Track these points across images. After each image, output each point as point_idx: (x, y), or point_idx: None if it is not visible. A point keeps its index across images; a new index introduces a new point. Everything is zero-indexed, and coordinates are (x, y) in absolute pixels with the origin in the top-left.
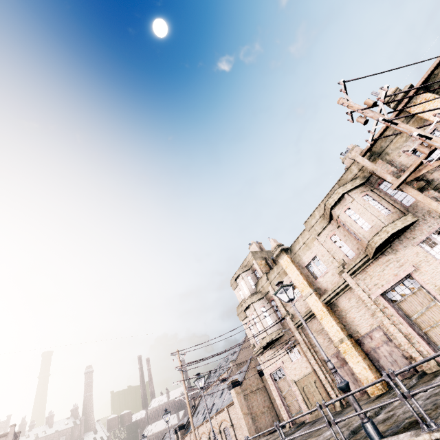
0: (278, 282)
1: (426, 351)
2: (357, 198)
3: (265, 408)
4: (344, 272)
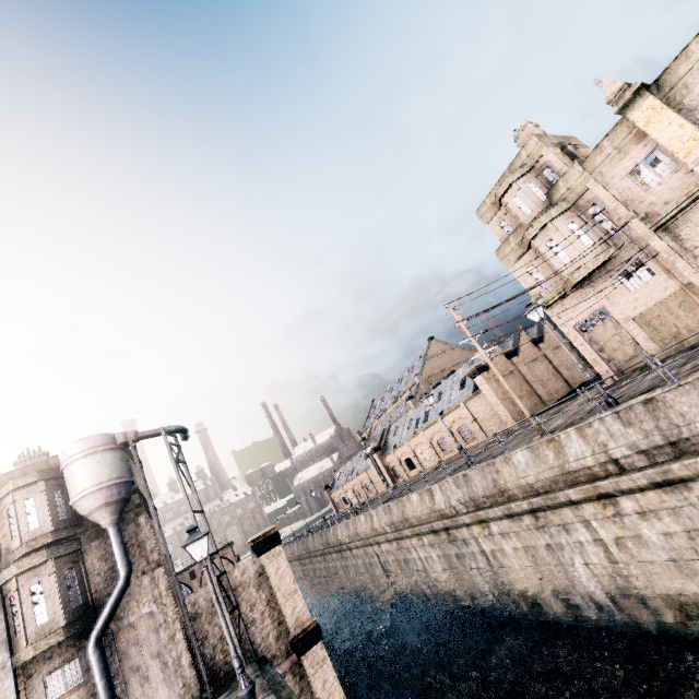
0: None
1: None
2: None
3: (522, 392)
4: None
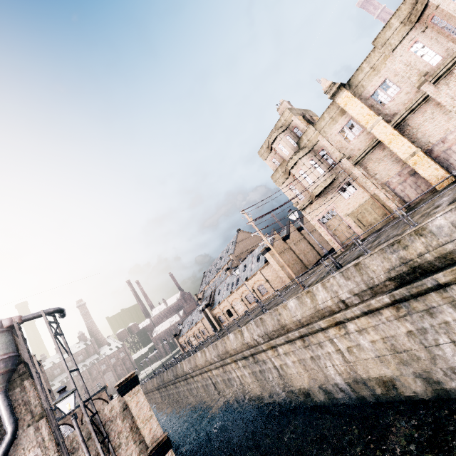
0: None
1: None
2: None
3: (293, 261)
4: (425, 83)
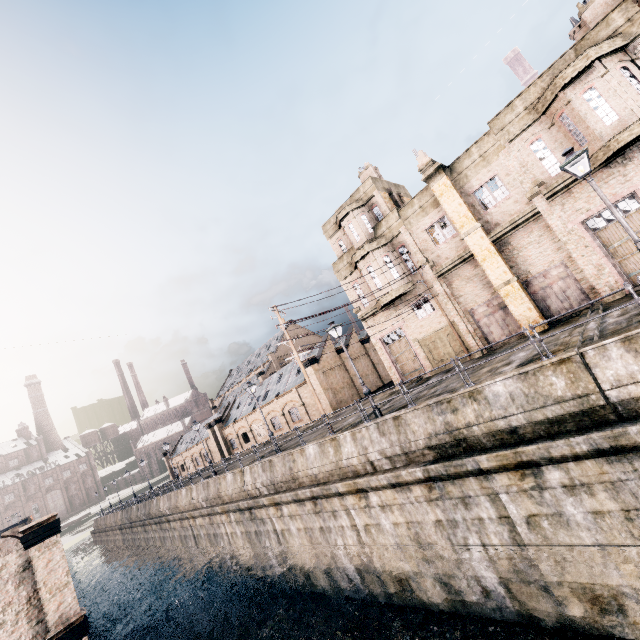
0: (572, 149)
1: (614, 281)
2: (612, 70)
3: (344, 384)
4: (538, 196)
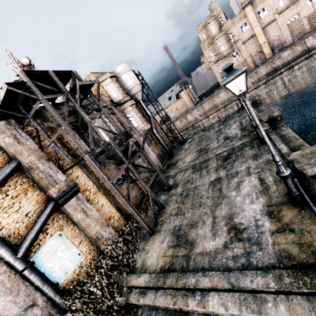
0: None
1: (290, 39)
2: None
3: (190, 99)
4: (276, 14)
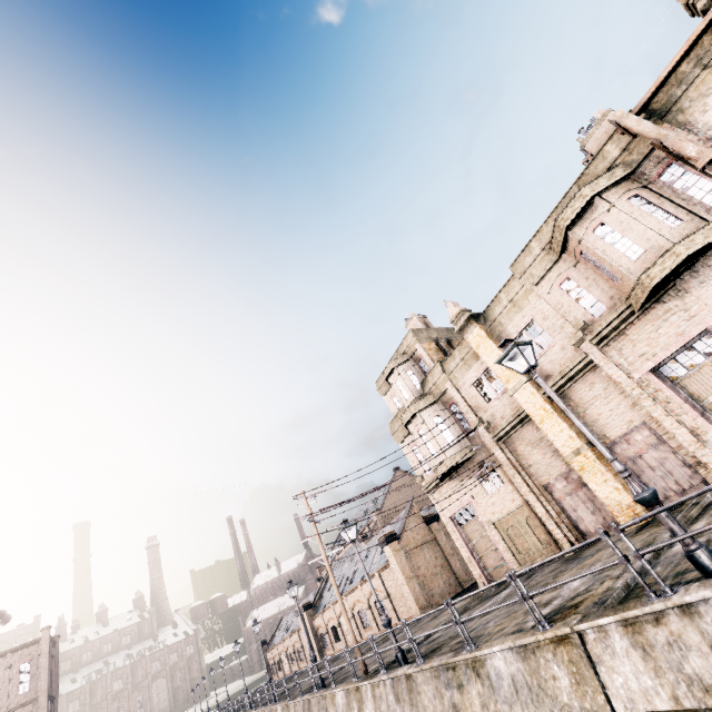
0: (505, 341)
1: None
2: (618, 202)
3: (437, 567)
4: (585, 341)
